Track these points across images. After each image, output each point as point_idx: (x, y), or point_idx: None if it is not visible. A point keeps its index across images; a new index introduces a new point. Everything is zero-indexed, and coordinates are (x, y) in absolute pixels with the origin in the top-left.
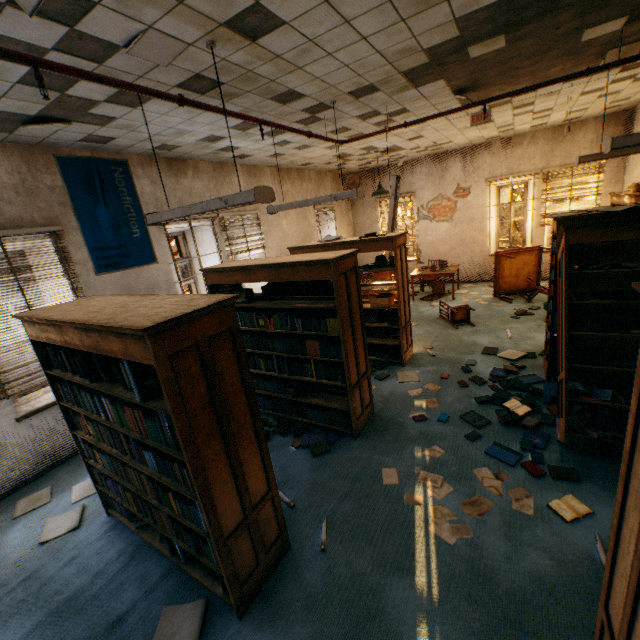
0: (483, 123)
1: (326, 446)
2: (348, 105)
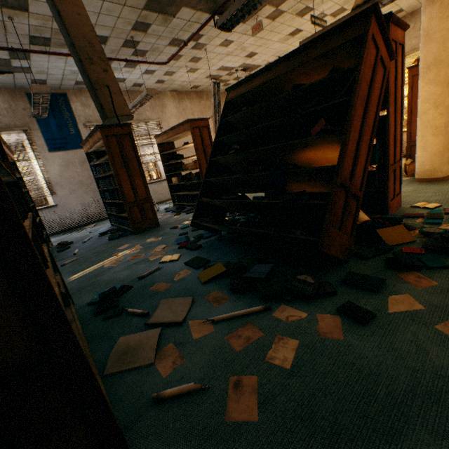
0: (258, 32)
1: (117, 236)
2: (147, 38)
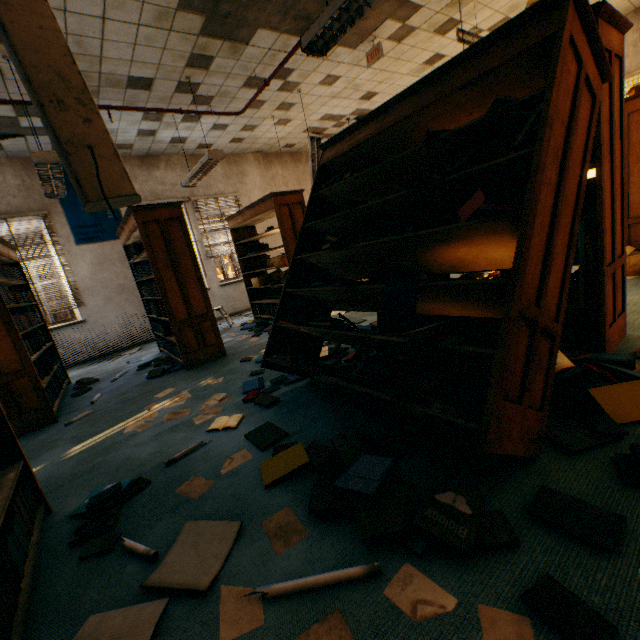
0: (376, 60)
1: (160, 372)
2: (211, 78)
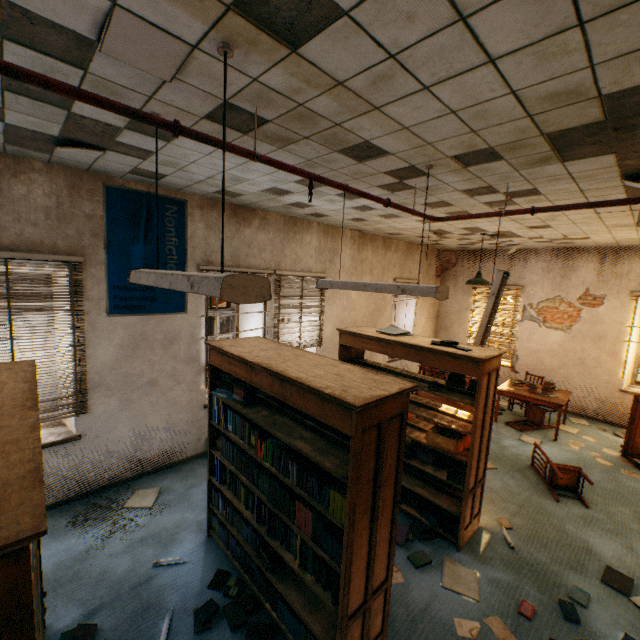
0: None
1: None
2: (451, 173)
